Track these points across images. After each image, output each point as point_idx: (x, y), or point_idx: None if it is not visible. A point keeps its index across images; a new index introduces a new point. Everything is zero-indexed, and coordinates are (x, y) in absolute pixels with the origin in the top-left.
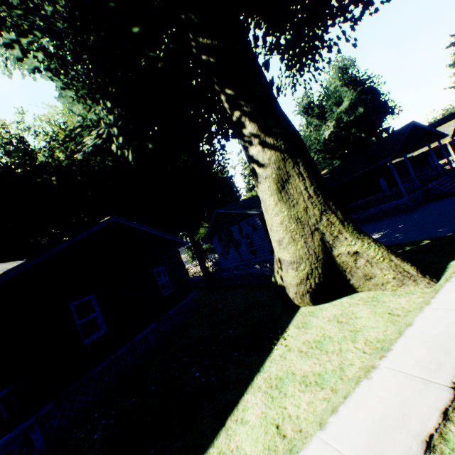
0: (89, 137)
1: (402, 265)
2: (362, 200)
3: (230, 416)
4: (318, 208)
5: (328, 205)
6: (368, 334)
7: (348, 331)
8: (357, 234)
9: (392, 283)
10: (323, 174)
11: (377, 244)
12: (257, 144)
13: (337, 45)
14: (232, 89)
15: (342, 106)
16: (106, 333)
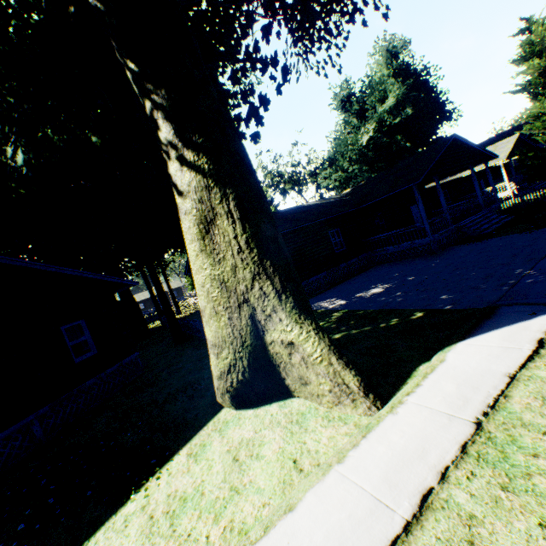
0: None
1: (342, 373)
2: (381, 234)
3: None
4: (251, 269)
5: (264, 265)
6: (242, 506)
7: (227, 488)
8: (298, 315)
9: (328, 397)
10: (345, 194)
11: (319, 335)
12: (175, 158)
13: (362, 12)
14: (135, 61)
15: (386, 104)
16: None
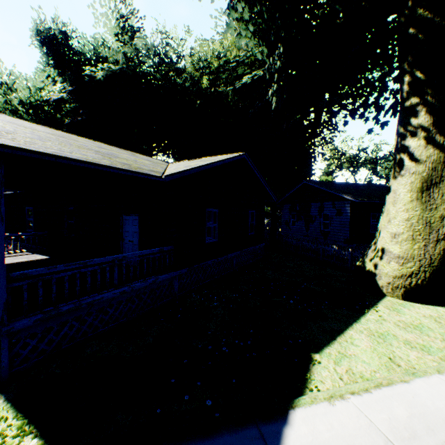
0: (249, 75)
1: None
2: None
3: (339, 337)
4: None
5: None
6: None
7: None
8: None
9: None
10: None
11: None
12: (421, 138)
13: None
14: (426, 74)
15: None
16: (216, 242)
